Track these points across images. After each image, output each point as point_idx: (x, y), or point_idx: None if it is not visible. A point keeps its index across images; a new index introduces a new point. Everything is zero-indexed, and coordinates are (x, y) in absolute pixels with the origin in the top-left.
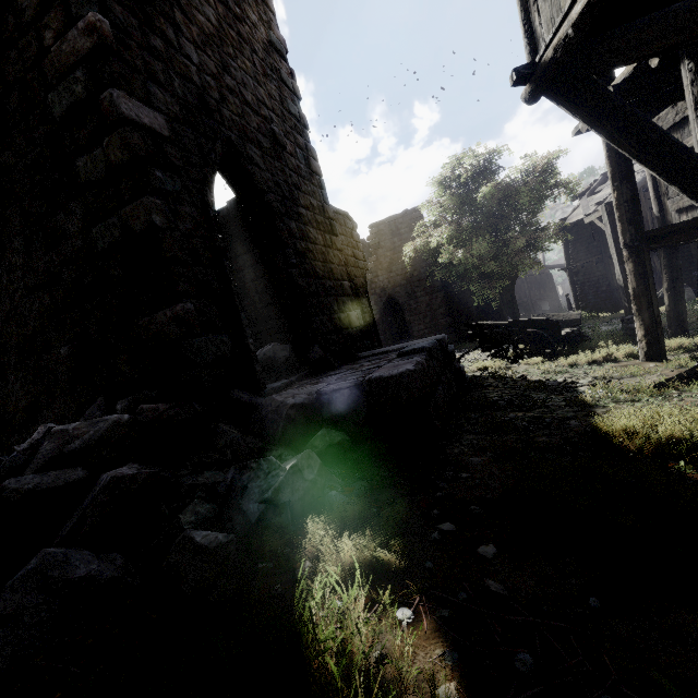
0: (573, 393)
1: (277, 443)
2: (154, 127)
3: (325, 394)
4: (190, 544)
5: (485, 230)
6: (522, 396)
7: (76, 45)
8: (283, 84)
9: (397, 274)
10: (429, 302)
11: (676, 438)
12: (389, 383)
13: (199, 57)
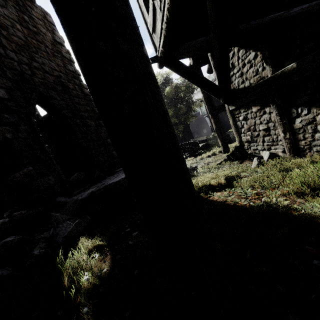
0: (194, 171)
1: (76, 215)
2: None
3: (94, 192)
4: (33, 255)
5: (172, 105)
6: None
7: None
8: (64, 58)
9: None
10: None
11: (204, 185)
12: (116, 184)
13: (17, 57)
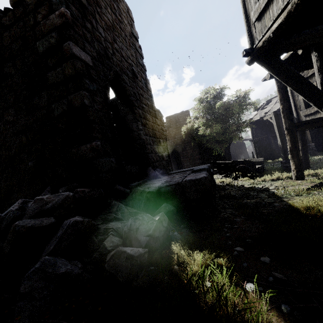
0: (269, 192)
1: (141, 210)
2: (86, 60)
3: (163, 187)
4: (123, 254)
5: (218, 121)
6: (246, 193)
7: (54, 21)
8: (136, 51)
9: (178, 139)
10: (192, 152)
11: None
12: (195, 182)
13: (104, 34)
